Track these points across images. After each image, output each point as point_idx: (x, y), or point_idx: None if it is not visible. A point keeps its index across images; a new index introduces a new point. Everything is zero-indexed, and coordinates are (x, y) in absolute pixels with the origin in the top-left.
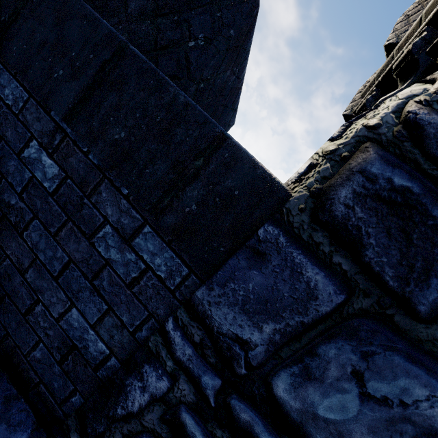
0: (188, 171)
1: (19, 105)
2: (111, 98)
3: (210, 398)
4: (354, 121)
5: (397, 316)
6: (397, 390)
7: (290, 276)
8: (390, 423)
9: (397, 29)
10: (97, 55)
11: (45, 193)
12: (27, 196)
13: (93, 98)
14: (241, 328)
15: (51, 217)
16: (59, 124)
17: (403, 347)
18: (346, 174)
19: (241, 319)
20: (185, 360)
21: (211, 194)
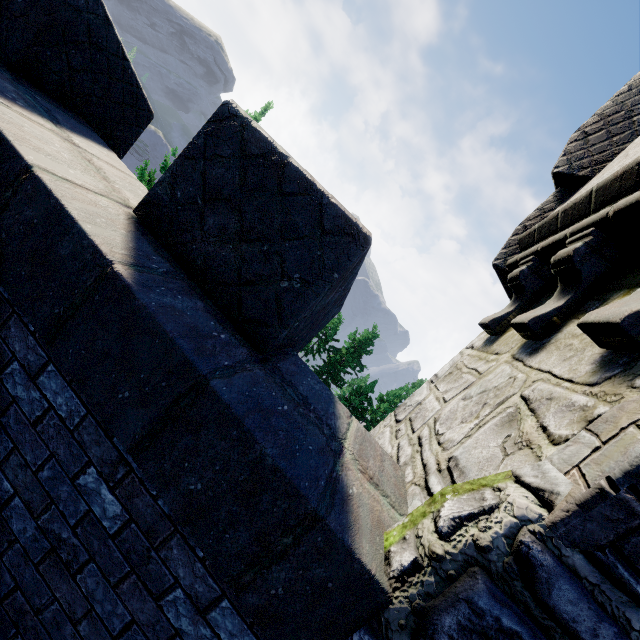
0: (275, 546)
1: (75, 420)
2: (186, 440)
3: None
4: (465, 521)
5: None
6: None
7: None
8: None
9: (570, 151)
10: (171, 384)
11: (104, 533)
12: (82, 532)
13: (165, 434)
14: None
15: (111, 564)
16: (123, 454)
17: None
18: (452, 598)
19: None
20: None
21: (300, 579)
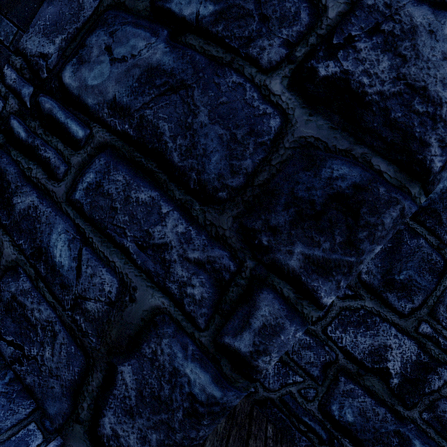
0: None
1: None
2: None
3: (27, 103)
4: None
5: (127, 1)
6: (129, 49)
7: (69, 1)
8: (127, 72)
9: None
10: None
11: None
12: None
13: None
14: (44, 47)
15: None
16: None
17: (131, 20)
18: None
19: (43, 41)
20: (12, 83)
21: None
